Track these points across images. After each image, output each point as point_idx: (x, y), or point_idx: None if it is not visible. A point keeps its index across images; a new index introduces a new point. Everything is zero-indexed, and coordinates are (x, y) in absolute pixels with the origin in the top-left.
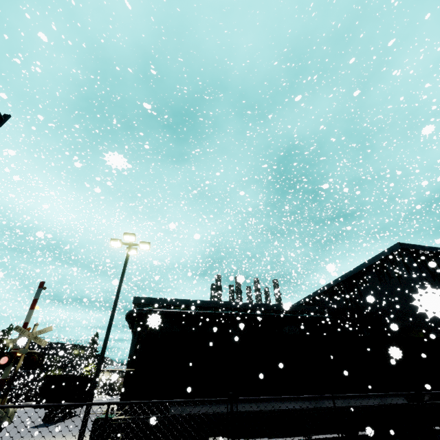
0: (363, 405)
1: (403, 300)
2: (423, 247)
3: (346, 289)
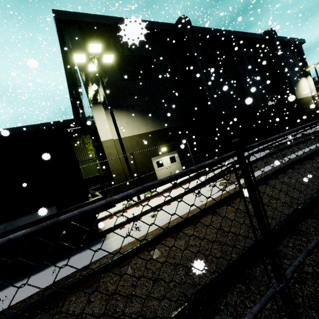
0: None
1: None
2: (101, 18)
3: (75, 98)
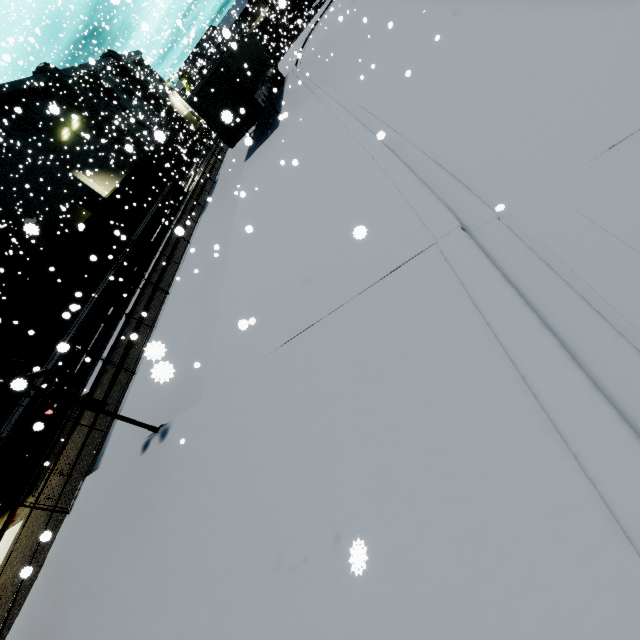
0: (99, 295)
1: (35, 178)
2: None
3: None
